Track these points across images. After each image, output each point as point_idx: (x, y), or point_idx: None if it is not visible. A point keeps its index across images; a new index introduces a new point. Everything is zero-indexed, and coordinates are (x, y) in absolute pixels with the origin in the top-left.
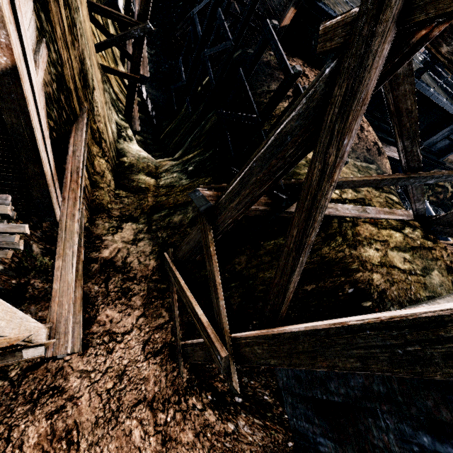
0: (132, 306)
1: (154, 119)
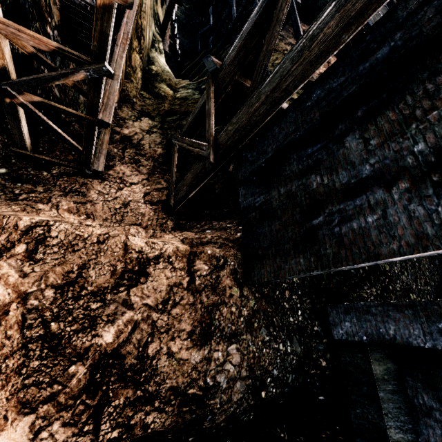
0: (139, 171)
1: (179, 58)
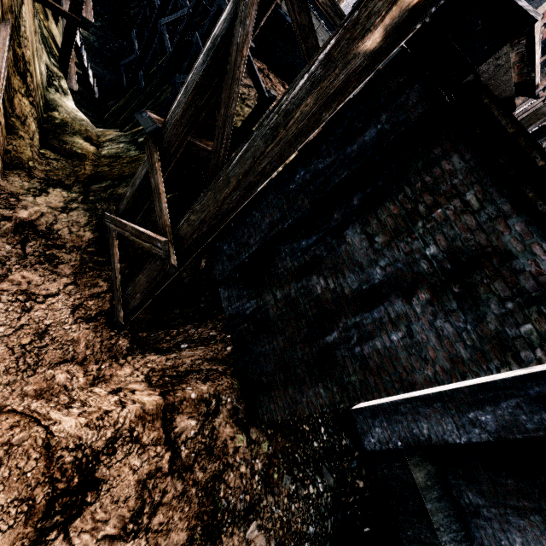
0: (58, 273)
1: (97, 96)
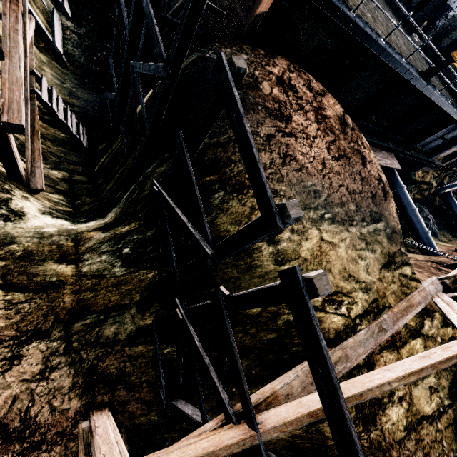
0: None
1: (85, 141)
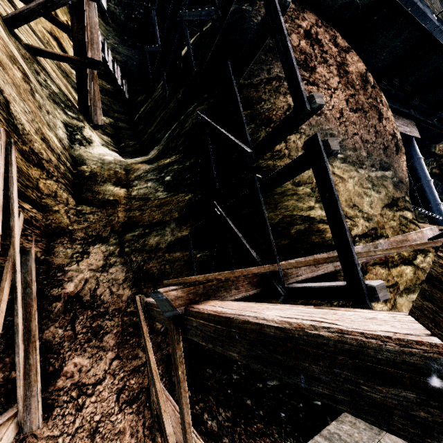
0: (104, 348)
1: (127, 93)
